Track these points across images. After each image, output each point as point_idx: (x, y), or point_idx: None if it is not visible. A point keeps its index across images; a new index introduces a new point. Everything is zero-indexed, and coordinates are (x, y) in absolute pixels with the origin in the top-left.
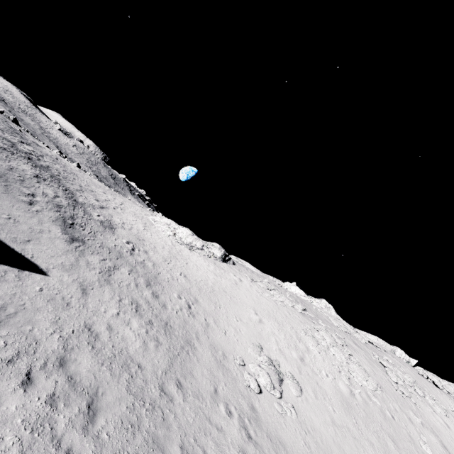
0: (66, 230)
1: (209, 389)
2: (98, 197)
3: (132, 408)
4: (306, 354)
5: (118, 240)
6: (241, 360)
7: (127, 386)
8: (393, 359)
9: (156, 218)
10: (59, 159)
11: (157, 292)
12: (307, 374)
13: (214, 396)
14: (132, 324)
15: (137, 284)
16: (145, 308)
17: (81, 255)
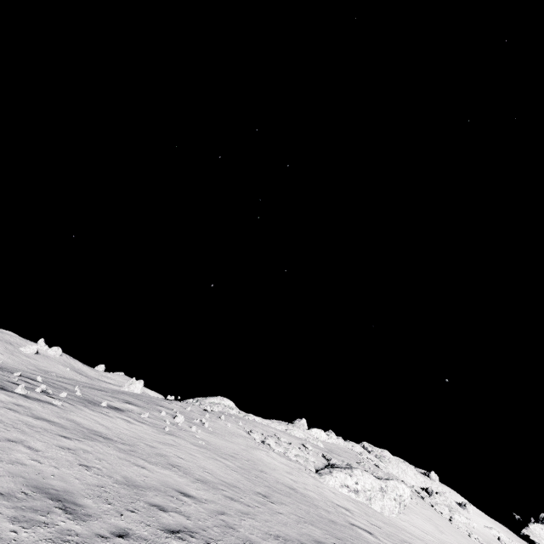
0: None
1: None
2: None
3: None
4: None
5: None
6: None
7: None
8: None
9: (341, 478)
10: (231, 534)
11: None
12: None
13: None
14: None
15: None
16: None
17: None
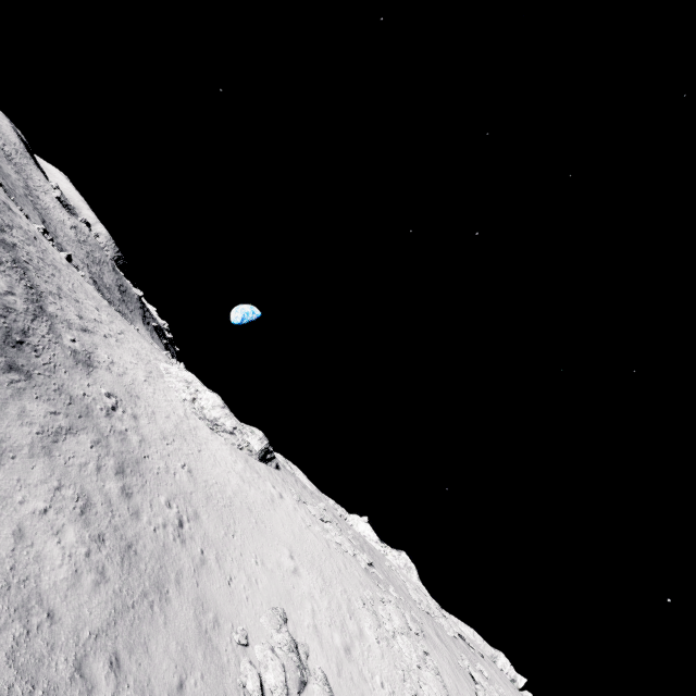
0: (5, 349)
1: (170, 681)
2: (85, 313)
3: (5, 694)
4: (357, 641)
5: (94, 387)
6: (244, 635)
7: (11, 650)
8: (491, 671)
9: (172, 367)
10: (40, 239)
11: (131, 488)
12: (350, 677)
13: (175, 695)
14: (65, 534)
15: (101, 467)
16: (99, 511)
17: (16, 397)
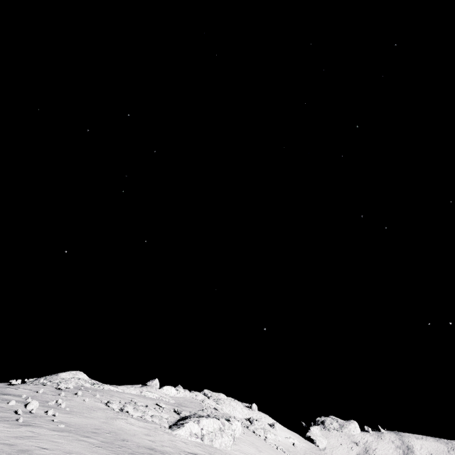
0: None
1: None
2: None
3: None
4: None
5: None
6: None
7: None
8: None
9: (190, 427)
10: None
11: None
12: None
13: None
14: None
15: None
16: None
17: None
